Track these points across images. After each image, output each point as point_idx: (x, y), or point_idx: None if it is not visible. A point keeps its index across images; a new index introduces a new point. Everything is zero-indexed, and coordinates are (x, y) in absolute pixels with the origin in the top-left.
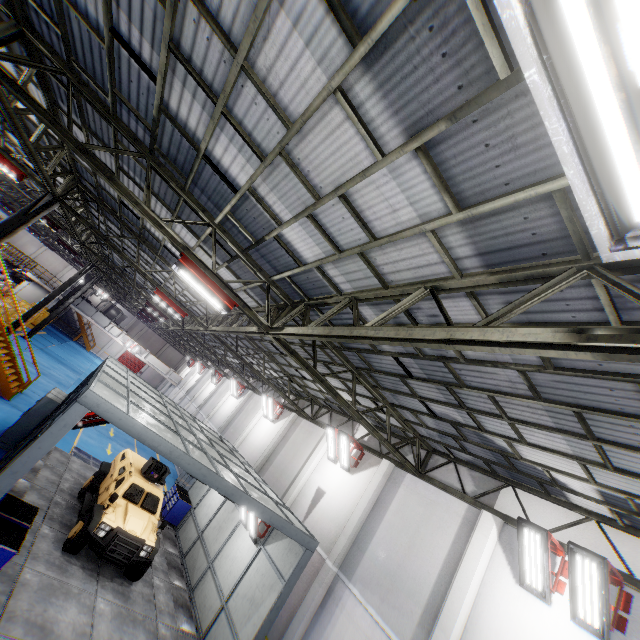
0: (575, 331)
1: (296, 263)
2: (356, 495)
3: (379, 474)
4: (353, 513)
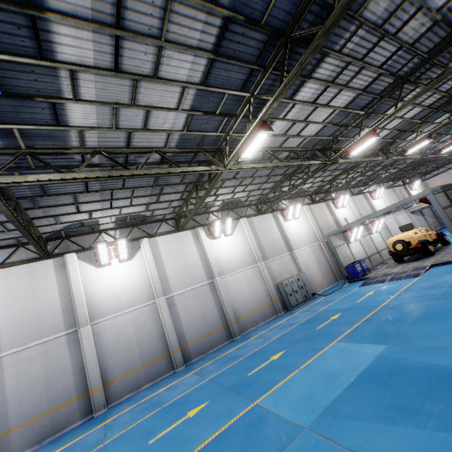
0: (446, 155)
1: (438, 141)
2: (351, 210)
3: (352, 200)
4: (358, 213)
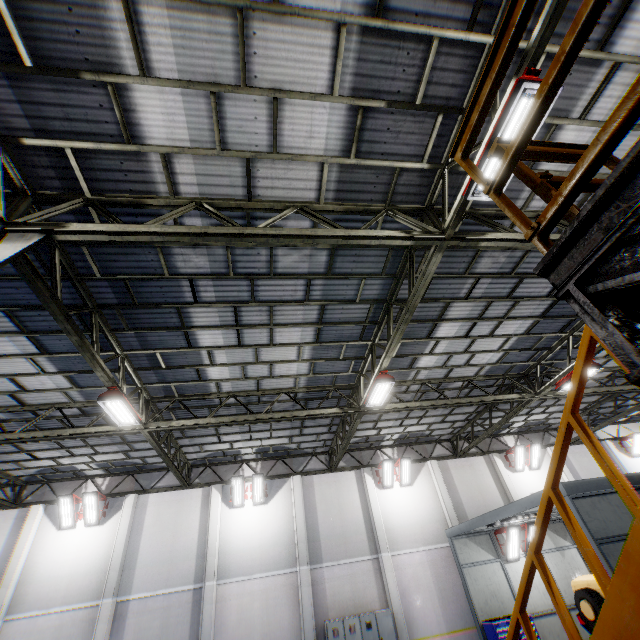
0: None
1: None
2: None
3: None
4: None
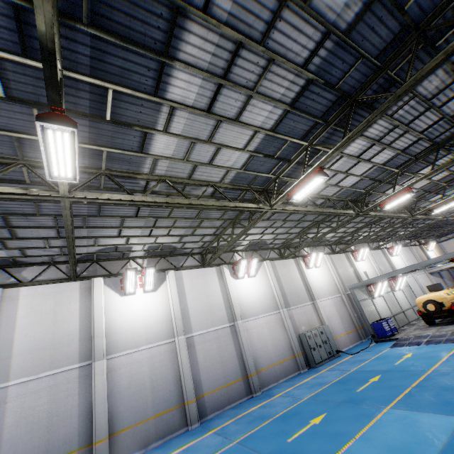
0: None
1: None
2: (370, 264)
3: (371, 255)
4: (377, 268)
